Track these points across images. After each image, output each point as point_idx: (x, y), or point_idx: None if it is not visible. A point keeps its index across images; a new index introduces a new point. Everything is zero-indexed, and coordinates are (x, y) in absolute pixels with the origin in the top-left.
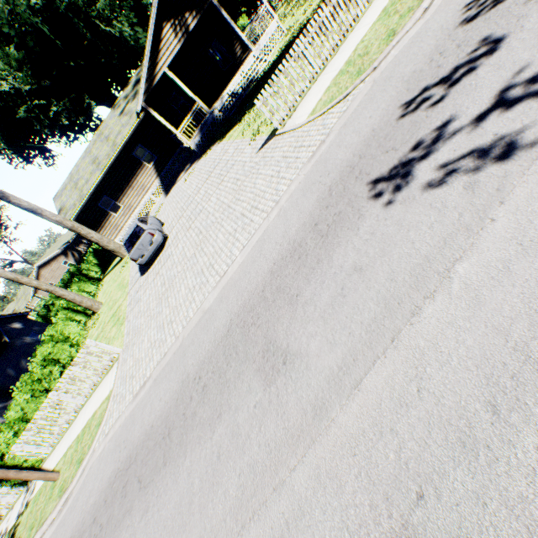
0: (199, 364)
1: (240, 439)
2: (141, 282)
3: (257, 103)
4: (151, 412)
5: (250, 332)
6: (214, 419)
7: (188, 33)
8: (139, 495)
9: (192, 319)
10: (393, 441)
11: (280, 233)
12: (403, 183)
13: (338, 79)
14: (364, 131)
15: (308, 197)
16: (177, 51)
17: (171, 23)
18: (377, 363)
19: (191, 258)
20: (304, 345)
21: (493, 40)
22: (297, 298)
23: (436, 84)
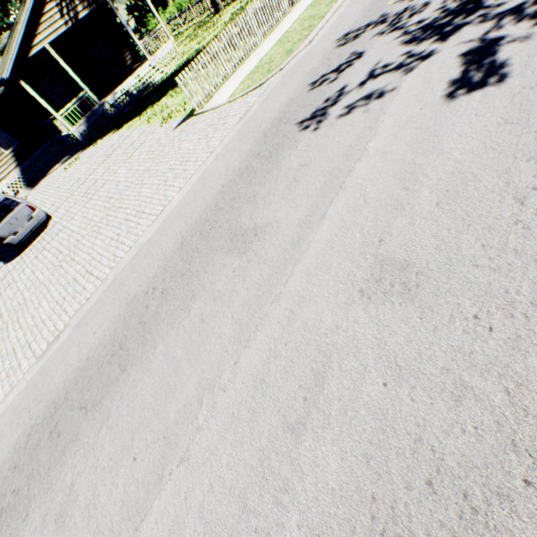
0: (150, 281)
1: (225, 297)
2: (9, 267)
3: (179, 81)
4: (81, 350)
5: (210, 234)
6: (187, 303)
7: (78, 19)
8: (88, 417)
9: (125, 257)
10: (357, 229)
11: (222, 168)
12: (323, 119)
13: (251, 76)
14: (284, 100)
15: (245, 142)
16: (63, 32)
17: (58, 2)
18: (334, 201)
19: (102, 219)
20: (272, 218)
21: (358, 53)
22: (255, 197)
23: (330, 73)
